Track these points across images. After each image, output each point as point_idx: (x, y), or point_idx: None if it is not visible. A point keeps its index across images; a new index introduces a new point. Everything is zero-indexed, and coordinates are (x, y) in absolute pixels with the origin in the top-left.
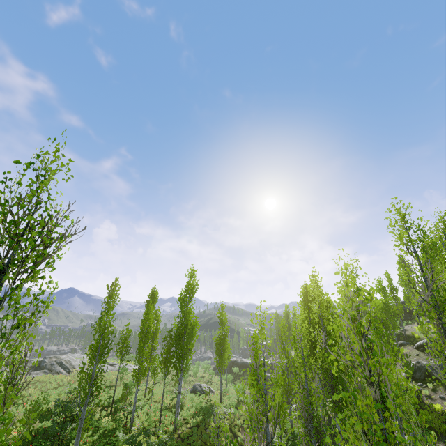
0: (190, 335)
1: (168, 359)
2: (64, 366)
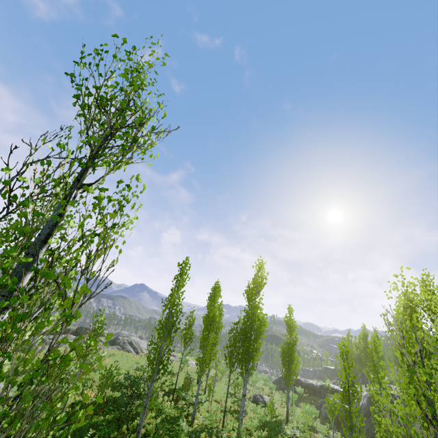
0: (258, 332)
1: (233, 354)
2: (133, 346)
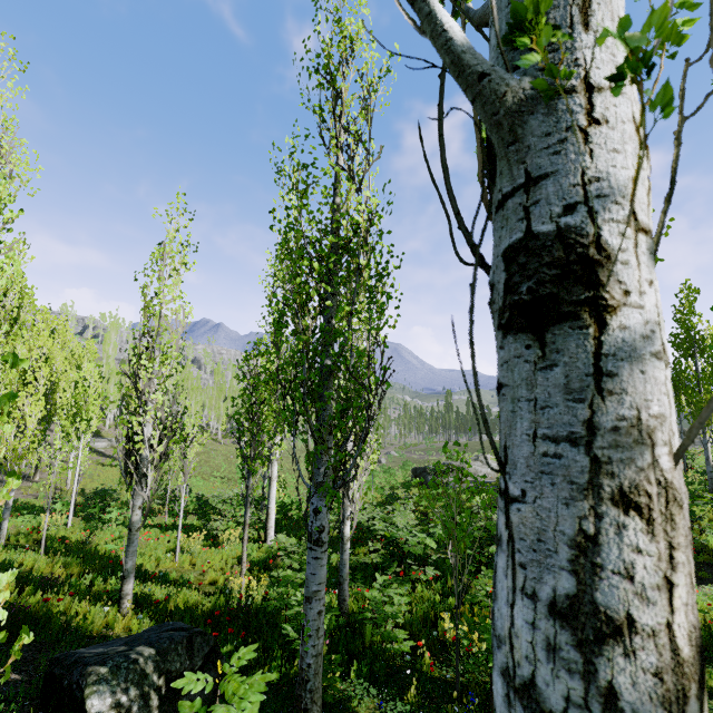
0: None
1: None
2: None
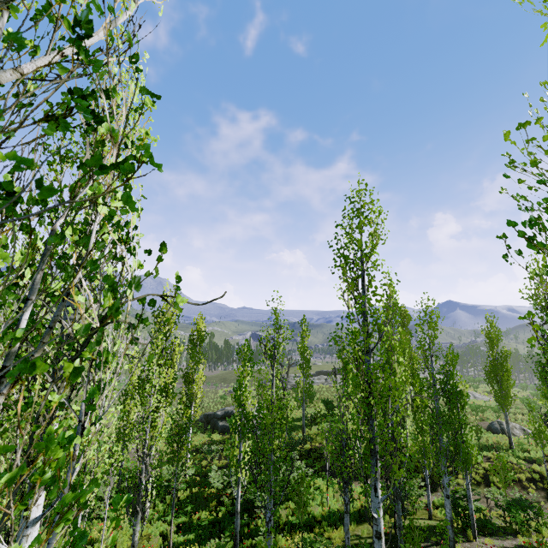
0: None
1: None
2: None
